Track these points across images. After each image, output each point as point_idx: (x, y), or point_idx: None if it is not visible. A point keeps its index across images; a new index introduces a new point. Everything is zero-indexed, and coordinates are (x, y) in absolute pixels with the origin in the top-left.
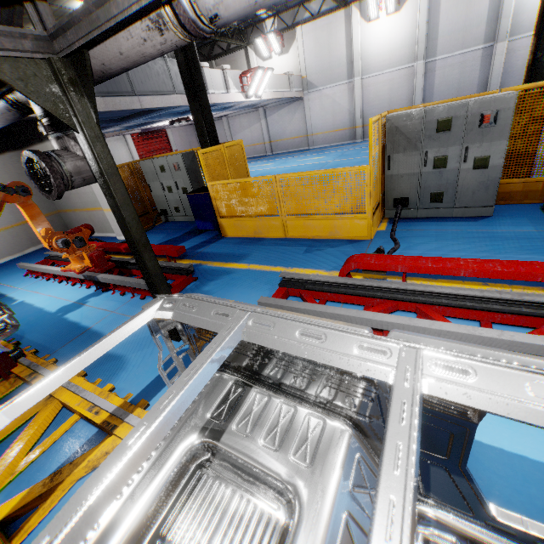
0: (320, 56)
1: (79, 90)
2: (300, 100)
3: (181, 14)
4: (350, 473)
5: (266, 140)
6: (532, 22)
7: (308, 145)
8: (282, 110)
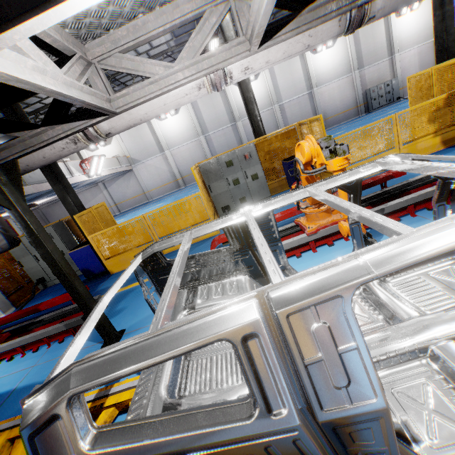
0: (136, 142)
1: (10, 183)
2: (131, 171)
3: (90, 134)
4: (254, 289)
5: (112, 204)
6: None
7: (148, 199)
8: (118, 180)
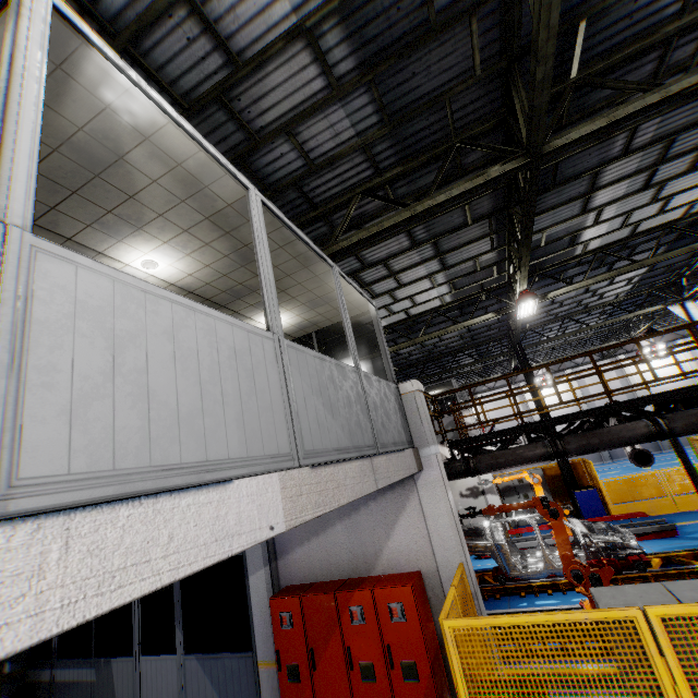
0: (501, 411)
1: None
2: None
3: None
4: None
5: None
6: (656, 391)
7: None
8: None
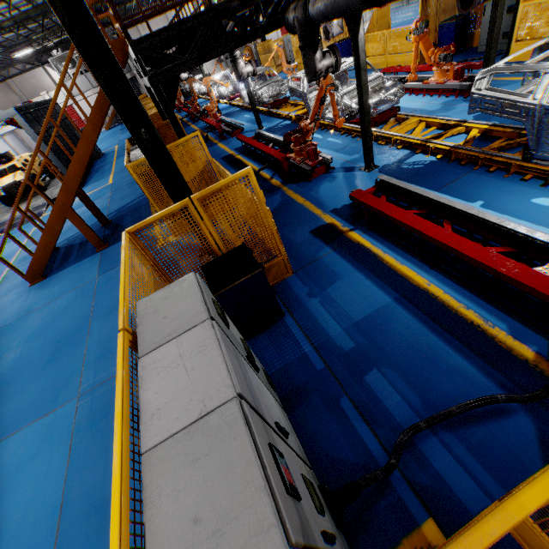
0: None
1: None
2: None
3: None
4: None
5: None
6: None
7: None
8: None
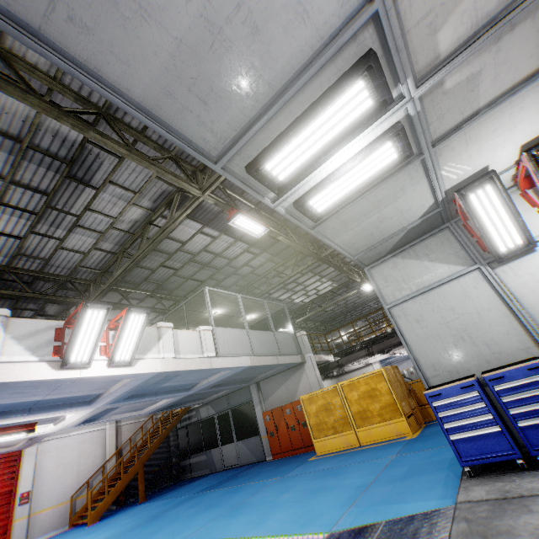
0: None
1: None
2: None
3: None
4: None
5: None
6: None
7: None
8: (403, 364)
